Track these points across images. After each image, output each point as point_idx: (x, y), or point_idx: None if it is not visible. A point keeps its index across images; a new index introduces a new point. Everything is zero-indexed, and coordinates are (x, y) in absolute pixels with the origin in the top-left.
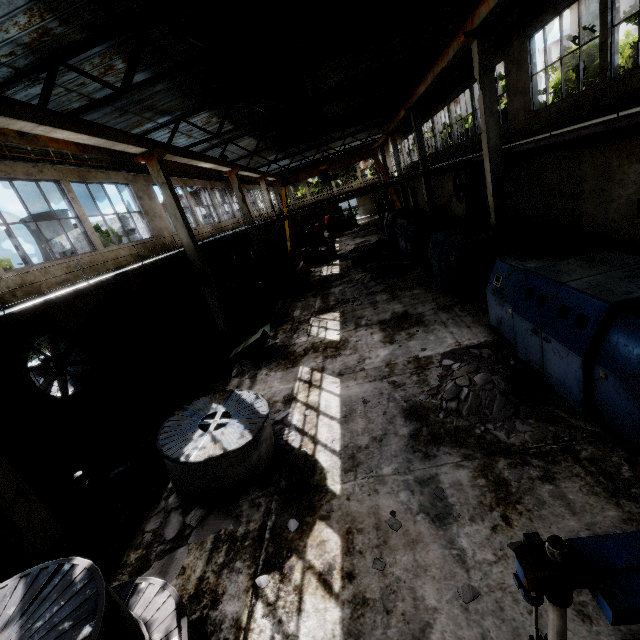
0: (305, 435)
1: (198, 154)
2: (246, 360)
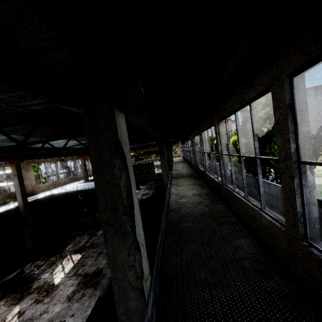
0: None
1: (55, 154)
2: (1, 289)
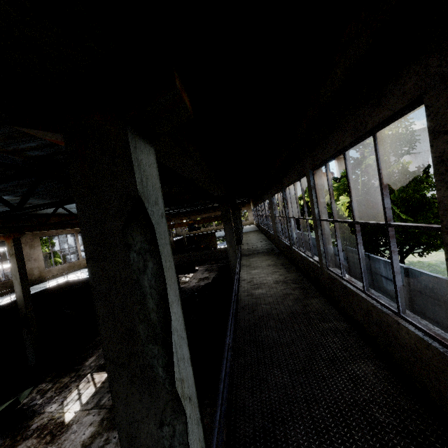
0: None
1: (73, 223)
2: None
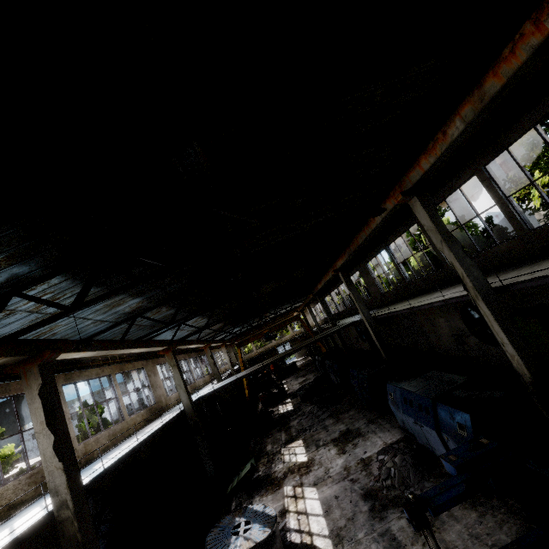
0: (302, 532)
1: (189, 341)
2: (241, 492)
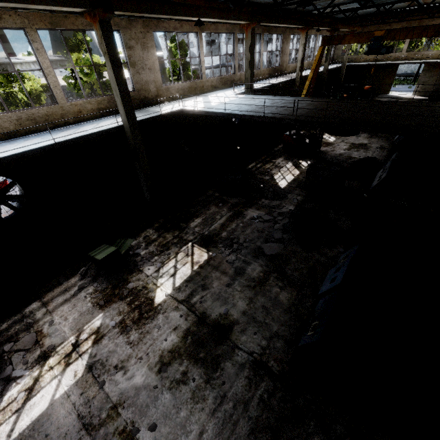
0: None
1: (189, 6)
2: (94, 265)
